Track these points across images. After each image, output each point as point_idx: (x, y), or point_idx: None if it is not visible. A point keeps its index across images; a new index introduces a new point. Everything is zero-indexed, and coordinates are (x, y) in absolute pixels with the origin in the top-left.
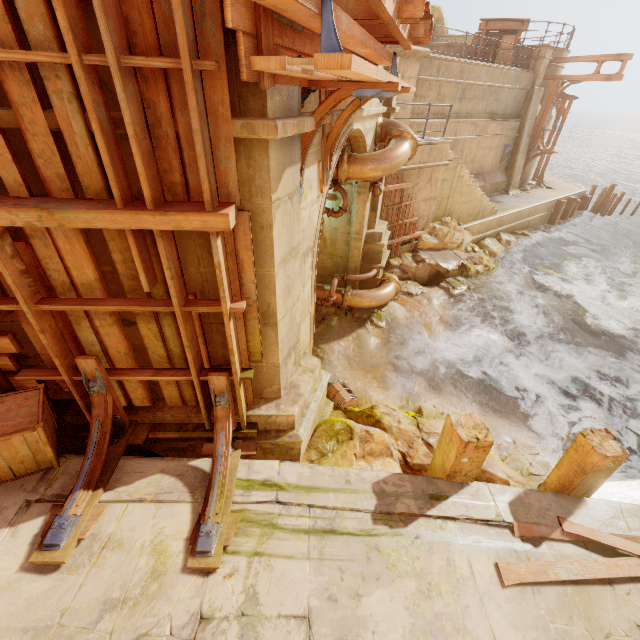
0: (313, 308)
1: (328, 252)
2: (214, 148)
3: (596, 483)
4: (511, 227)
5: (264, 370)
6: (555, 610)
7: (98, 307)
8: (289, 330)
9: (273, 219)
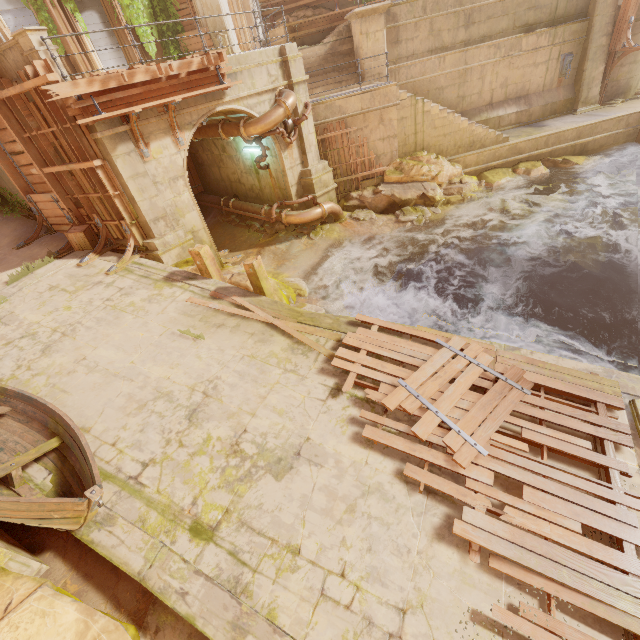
0: (198, 208)
1: (278, 186)
2: (91, 143)
3: (258, 285)
4: (544, 154)
5: (145, 224)
6: (196, 311)
7: (90, 195)
8: (152, 208)
9: (116, 162)
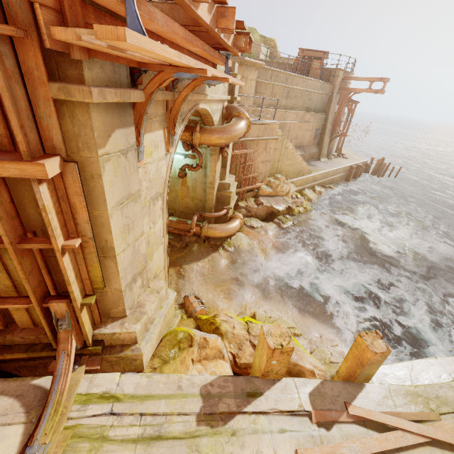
0: (166, 240)
1: (190, 196)
2: (34, 106)
3: (371, 372)
4: (322, 182)
5: (109, 294)
6: None
7: None
8: (132, 260)
9: (102, 170)
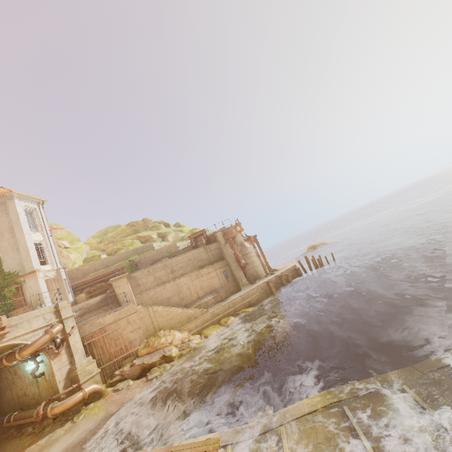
0: None
1: (50, 386)
2: None
3: None
4: (231, 311)
5: None
6: None
7: None
8: None
9: None
